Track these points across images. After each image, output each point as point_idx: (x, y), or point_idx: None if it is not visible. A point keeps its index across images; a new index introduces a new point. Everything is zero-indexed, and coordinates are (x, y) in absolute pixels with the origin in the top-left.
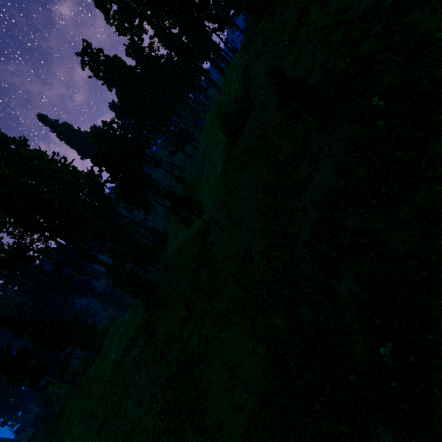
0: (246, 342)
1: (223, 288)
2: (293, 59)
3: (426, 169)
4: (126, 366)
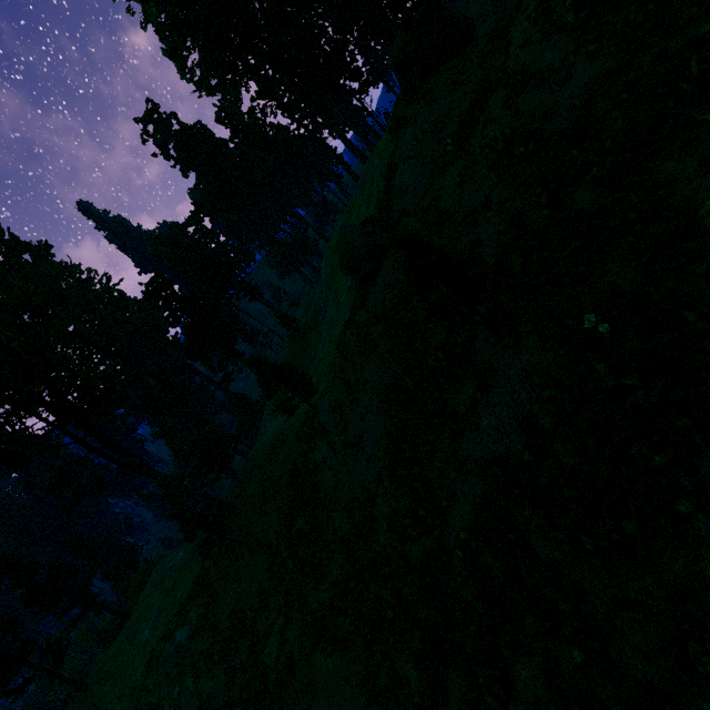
0: (352, 693)
1: (325, 561)
2: (459, 177)
3: (692, 514)
4: (162, 660)
